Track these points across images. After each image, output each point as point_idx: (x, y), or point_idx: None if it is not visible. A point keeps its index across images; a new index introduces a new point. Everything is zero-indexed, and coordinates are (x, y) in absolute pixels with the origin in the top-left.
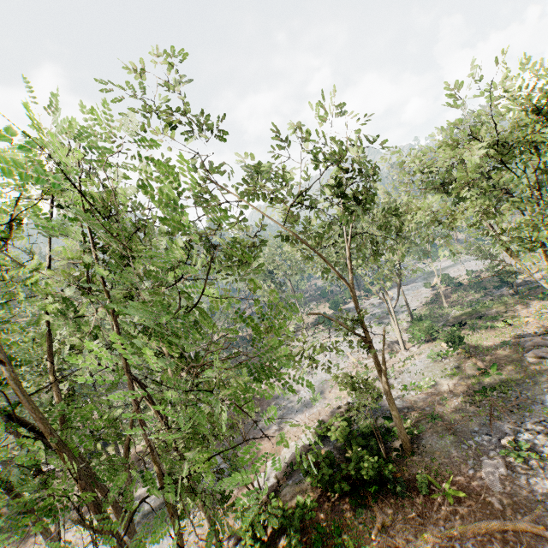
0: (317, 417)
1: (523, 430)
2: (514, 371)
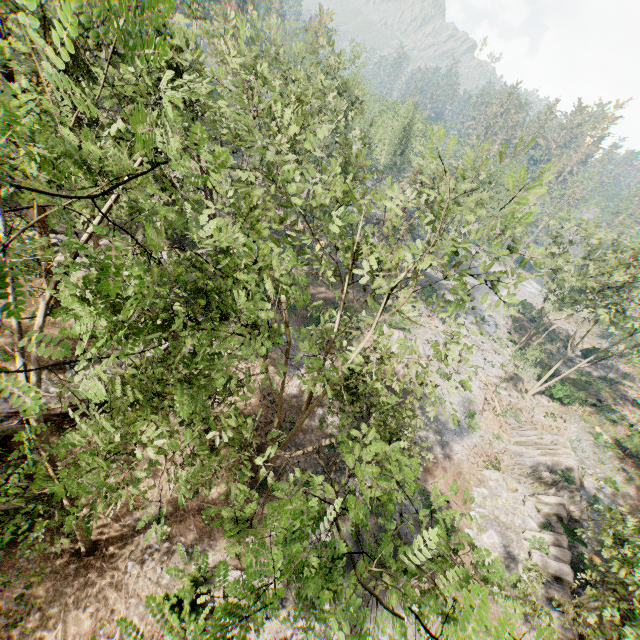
0: (482, 453)
1: None
2: None
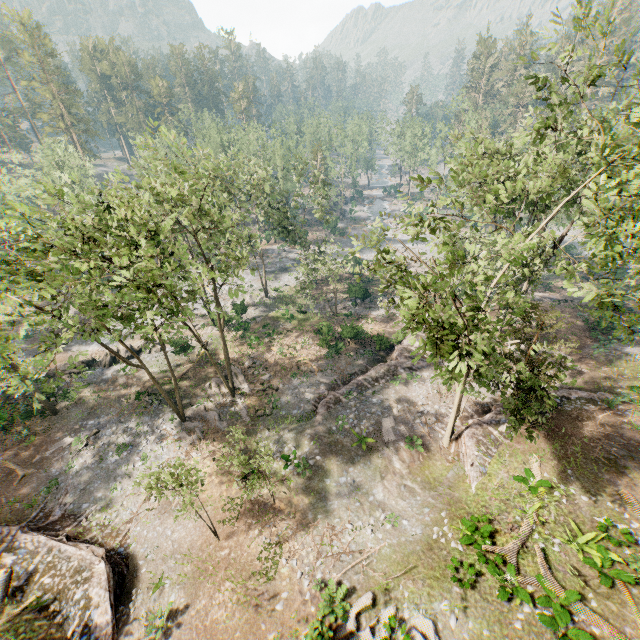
0: (102, 355)
1: (115, 428)
2: (188, 387)
